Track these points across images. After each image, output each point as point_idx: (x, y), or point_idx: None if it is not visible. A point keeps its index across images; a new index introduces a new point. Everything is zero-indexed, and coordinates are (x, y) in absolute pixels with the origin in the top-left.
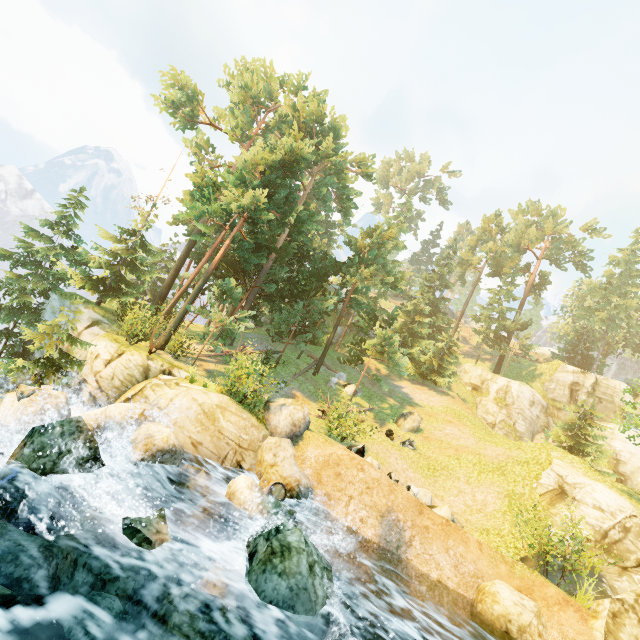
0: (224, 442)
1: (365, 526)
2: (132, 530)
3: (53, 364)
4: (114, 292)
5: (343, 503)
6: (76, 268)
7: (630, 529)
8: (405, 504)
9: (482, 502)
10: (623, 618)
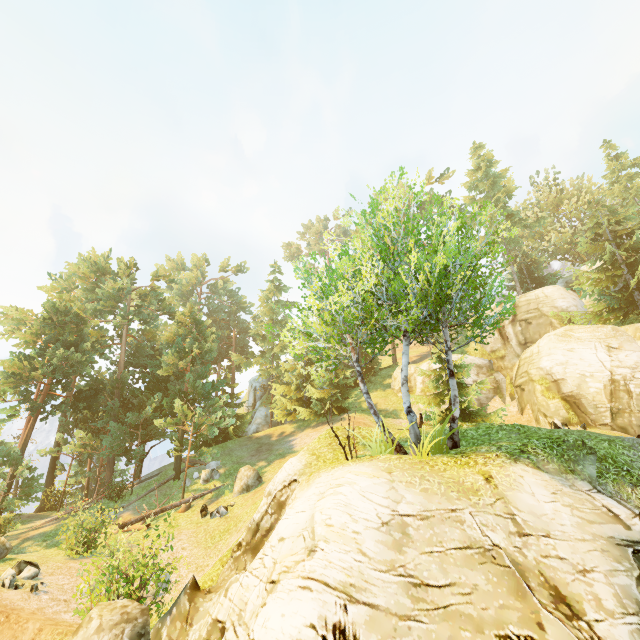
0: None
1: None
2: None
3: None
4: None
5: None
6: None
7: (286, 503)
8: None
9: None
10: None
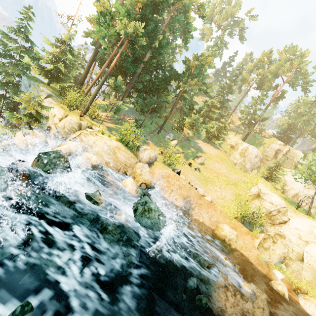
0: (119, 163)
1: (177, 201)
2: (90, 198)
3: (33, 117)
4: (56, 79)
5: (169, 192)
6: (33, 61)
7: (281, 211)
8: (194, 195)
9: (224, 196)
10: (267, 240)
